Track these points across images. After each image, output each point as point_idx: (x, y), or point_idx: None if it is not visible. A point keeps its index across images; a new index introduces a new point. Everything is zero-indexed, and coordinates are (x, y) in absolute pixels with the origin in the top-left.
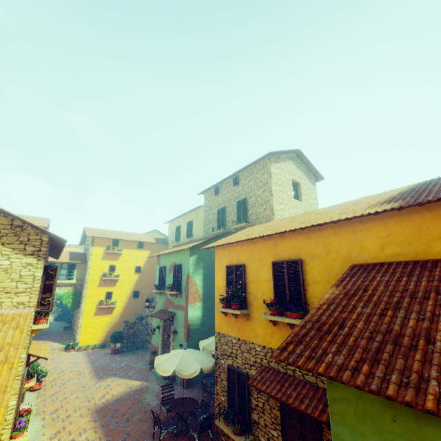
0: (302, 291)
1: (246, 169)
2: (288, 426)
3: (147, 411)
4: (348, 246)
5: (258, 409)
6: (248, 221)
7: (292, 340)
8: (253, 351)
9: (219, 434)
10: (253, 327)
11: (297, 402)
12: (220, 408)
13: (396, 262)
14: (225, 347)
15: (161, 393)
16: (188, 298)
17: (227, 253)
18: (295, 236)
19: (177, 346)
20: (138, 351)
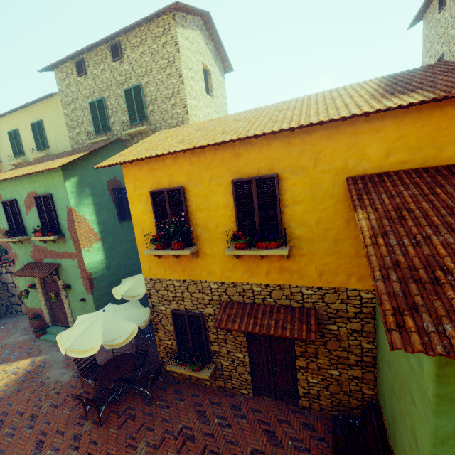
0: (280, 215)
1: (132, 30)
2: (254, 346)
3: (60, 390)
4: (345, 154)
5: (219, 341)
6: (148, 123)
7: (393, 306)
8: (207, 290)
9: (169, 373)
10: (206, 265)
11: (279, 330)
12: (167, 352)
13: (402, 171)
14: (164, 293)
15: (78, 367)
16: (79, 242)
17: (147, 171)
18: (269, 141)
19: (76, 302)
20: (2, 320)
